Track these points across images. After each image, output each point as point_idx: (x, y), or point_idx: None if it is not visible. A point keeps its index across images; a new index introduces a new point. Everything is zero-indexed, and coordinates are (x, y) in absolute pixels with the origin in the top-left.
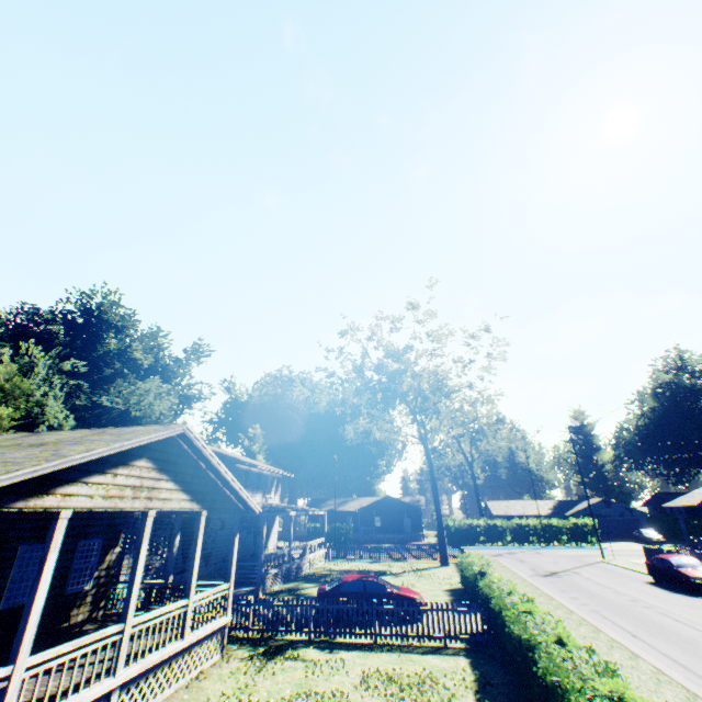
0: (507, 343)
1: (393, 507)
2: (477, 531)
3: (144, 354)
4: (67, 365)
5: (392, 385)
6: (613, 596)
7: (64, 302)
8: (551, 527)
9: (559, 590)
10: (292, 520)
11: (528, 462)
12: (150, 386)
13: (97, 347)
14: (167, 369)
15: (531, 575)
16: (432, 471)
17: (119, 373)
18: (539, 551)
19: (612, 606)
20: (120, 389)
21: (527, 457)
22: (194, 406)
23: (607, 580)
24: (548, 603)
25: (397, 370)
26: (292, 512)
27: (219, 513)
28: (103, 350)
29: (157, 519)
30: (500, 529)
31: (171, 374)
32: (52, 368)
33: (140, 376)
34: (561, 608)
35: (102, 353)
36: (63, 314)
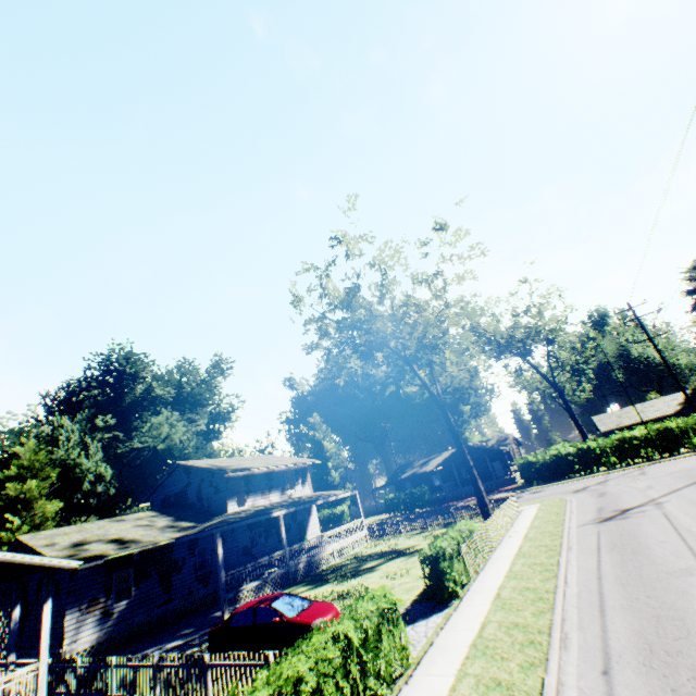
0: (466, 233)
1: (471, 456)
2: (568, 460)
3: (163, 390)
4: (100, 423)
5: (362, 338)
6: (670, 552)
7: (89, 369)
8: (668, 431)
9: (592, 552)
10: (280, 520)
11: (607, 361)
12: (162, 419)
13: (124, 397)
14: (193, 394)
15: (584, 523)
16: (447, 417)
17: (151, 413)
18: (646, 469)
19: (644, 580)
20: (142, 430)
21: (604, 356)
22: (230, 419)
23: (693, 514)
24: (534, 591)
25: (359, 319)
26: (277, 513)
27: (183, 538)
28: (132, 398)
29: (108, 563)
30: (599, 450)
31: (199, 397)
32: (83, 430)
33: (175, 409)
34: (541, 601)
35: (131, 401)
36: (93, 379)
